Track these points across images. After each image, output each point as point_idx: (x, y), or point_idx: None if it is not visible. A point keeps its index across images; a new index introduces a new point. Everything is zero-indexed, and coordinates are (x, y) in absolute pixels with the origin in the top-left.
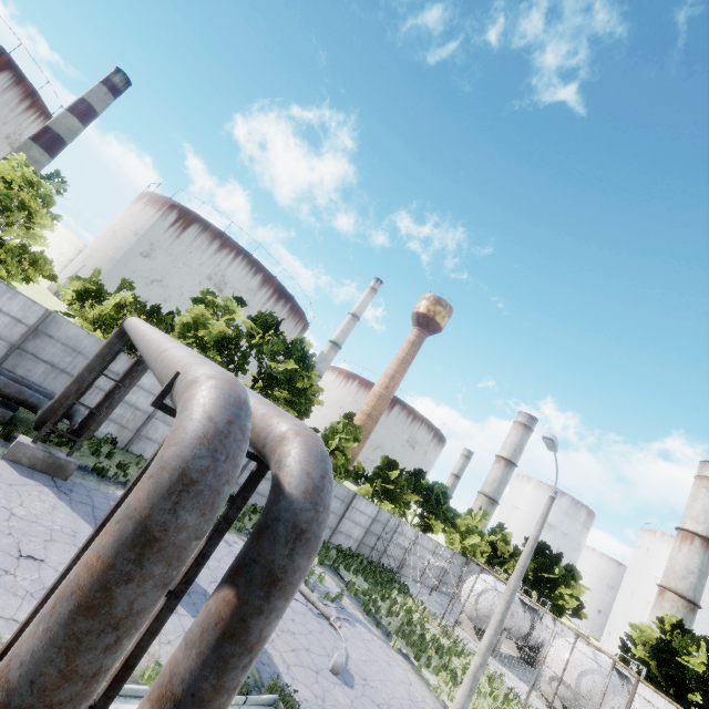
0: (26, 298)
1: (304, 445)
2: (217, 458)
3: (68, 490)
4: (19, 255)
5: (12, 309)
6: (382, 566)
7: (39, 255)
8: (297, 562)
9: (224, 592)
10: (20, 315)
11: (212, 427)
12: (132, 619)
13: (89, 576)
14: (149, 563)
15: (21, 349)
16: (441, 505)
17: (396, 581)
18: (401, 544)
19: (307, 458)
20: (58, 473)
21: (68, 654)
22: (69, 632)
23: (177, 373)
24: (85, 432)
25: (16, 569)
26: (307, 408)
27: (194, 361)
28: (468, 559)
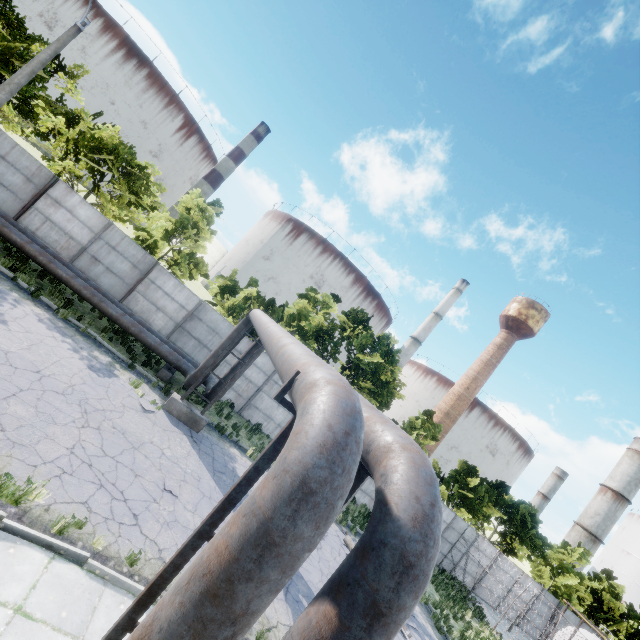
0: (189, 291)
1: (411, 463)
2: (334, 470)
3: (198, 441)
4: (188, 260)
5: (180, 298)
6: (455, 579)
7: (200, 259)
8: (403, 599)
9: (325, 606)
10: (184, 303)
11: (330, 436)
12: (247, 618)
13: (217, 563)
14: (267, 566)
15: (182, 327)
16: (528, 529)
17: (469, 600)
18: (478, 561)
19: (415, 478)
20: (193, 426)
21: (194, 635)
22: (197, 613)
23: (298, 372)
24: (215, 397)
25: (160, 500)
26: (388, 400)
27: (311, 361)
28: (560, 602)
